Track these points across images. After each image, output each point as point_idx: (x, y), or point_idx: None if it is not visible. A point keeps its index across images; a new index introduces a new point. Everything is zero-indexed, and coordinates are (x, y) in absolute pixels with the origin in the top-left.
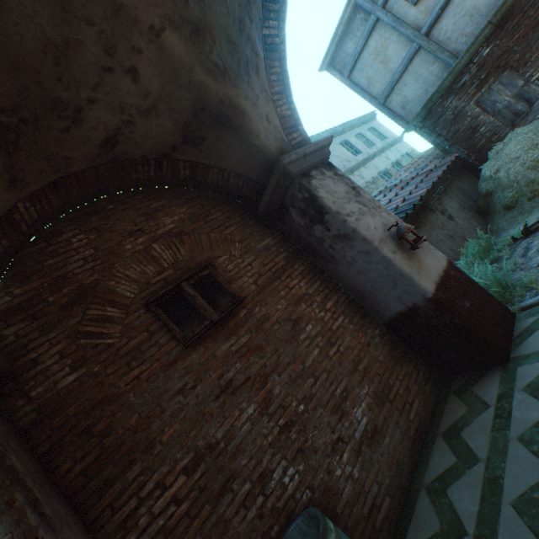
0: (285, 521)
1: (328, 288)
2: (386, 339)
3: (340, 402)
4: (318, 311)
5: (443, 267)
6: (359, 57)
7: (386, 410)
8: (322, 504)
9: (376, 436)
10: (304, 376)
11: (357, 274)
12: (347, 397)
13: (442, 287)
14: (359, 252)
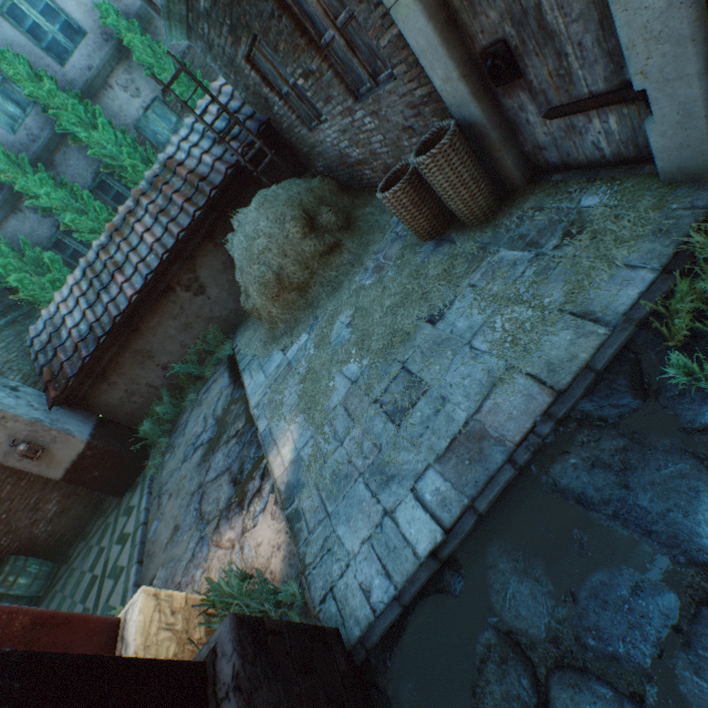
0: (7, 553)
1: None
2: None
3: (36, 506)
4: None
5: (80, 451)
6: None
7: (74, 499)
8: (29, 543)
9: (66, 512)
10: (3, 502)
11: None
12: (41, 502)
13: (74, 470)
14: None
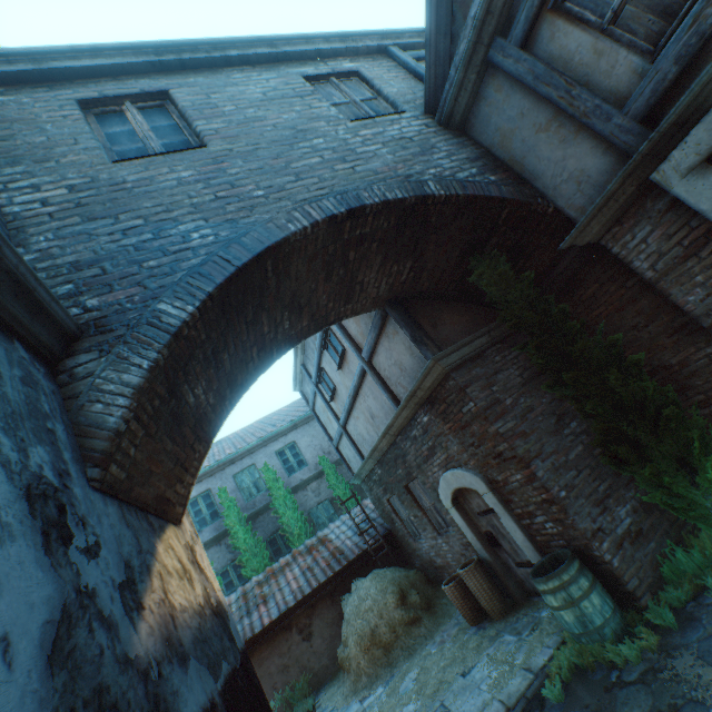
0: None
1: None
2: None
3: None
4: None
5: None
6: (315, 401)
7: None
8: None
9: None
10: None
11: None
12: None
13: None
14: None
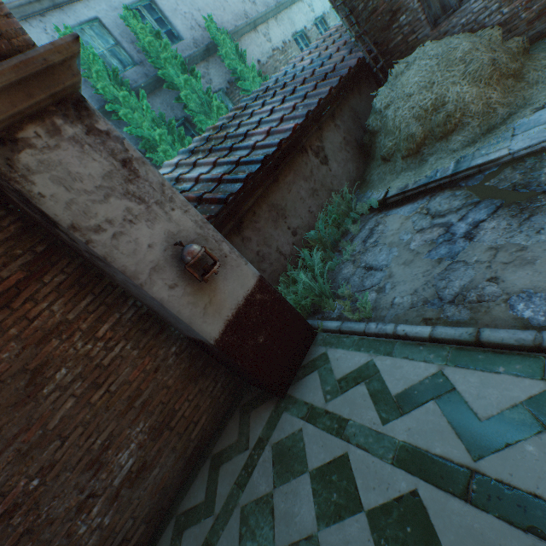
0: None
1: (107, 304)
2: (184, 356)
3: (99, 455)
4: (83, 344)
5: (248, 291)
6: None
7: (164, 440)
8: None
9: (144, 473)
10: (45, 442)
11: (139, 296)
12: (111, 445)
13: (235, 325)
14: (126, 280)
